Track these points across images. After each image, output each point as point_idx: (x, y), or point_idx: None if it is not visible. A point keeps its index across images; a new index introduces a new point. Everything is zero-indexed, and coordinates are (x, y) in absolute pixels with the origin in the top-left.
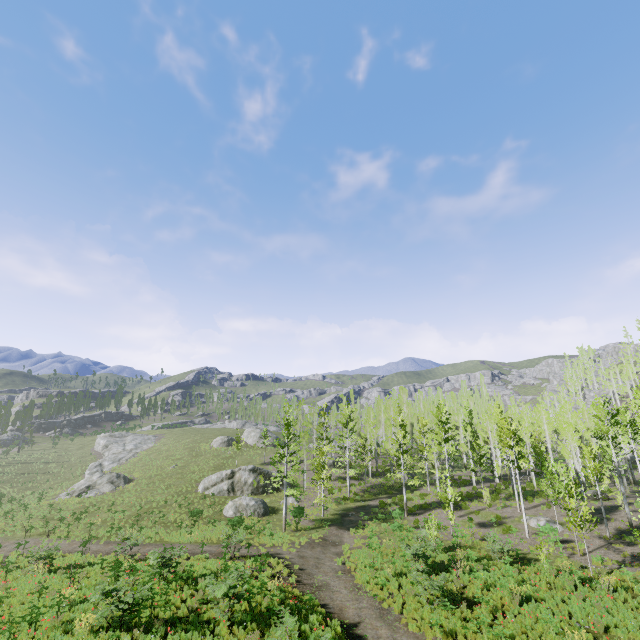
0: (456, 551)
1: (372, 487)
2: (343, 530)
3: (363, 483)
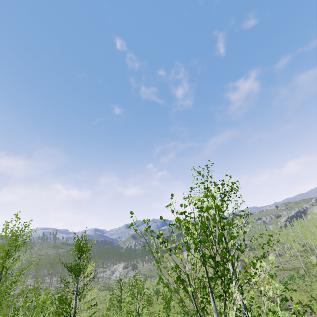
0: (314, 282)
1: (295, 265)
2: (276, 279)
3: (290, 263)
